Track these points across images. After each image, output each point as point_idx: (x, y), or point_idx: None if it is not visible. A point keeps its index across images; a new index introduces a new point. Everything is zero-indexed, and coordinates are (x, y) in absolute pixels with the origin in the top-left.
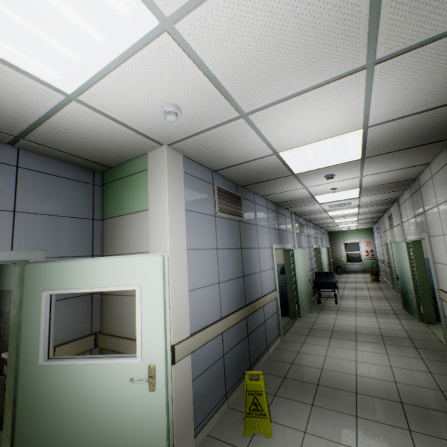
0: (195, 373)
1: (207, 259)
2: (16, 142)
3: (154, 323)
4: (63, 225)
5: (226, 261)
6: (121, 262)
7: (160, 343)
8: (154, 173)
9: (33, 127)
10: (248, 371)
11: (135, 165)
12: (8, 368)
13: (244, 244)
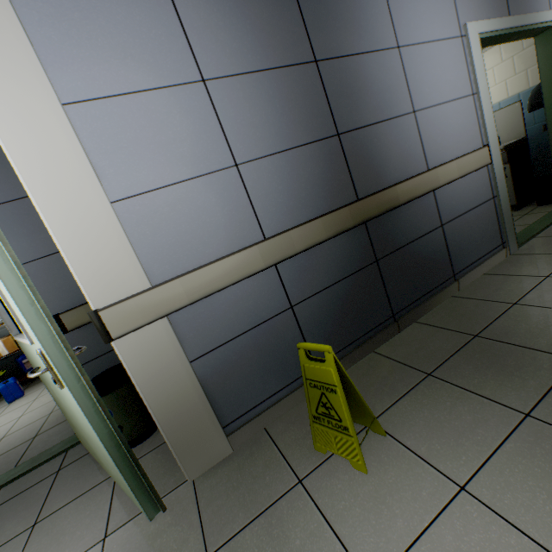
0: (201, 346)
1: (167, 116)
2: None
3: None
4: None
5: (254, 108)
6: None
7: (22, 317)
8: None
9: None
10: (302, 345)
11: None
12: None
13: (326, 49)
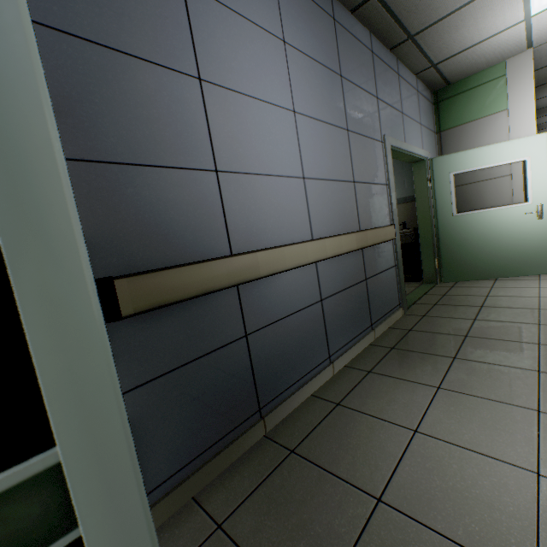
0: None
1: None
2: (423, 71)
3: (540, 179)
4: (429, 136)
5: None
6: (511, 144)
7: (545, 191)
8: (514, 77)
9: (457, 53)
10: None
11: (484, 76)
12: (419, 226)
13: None
